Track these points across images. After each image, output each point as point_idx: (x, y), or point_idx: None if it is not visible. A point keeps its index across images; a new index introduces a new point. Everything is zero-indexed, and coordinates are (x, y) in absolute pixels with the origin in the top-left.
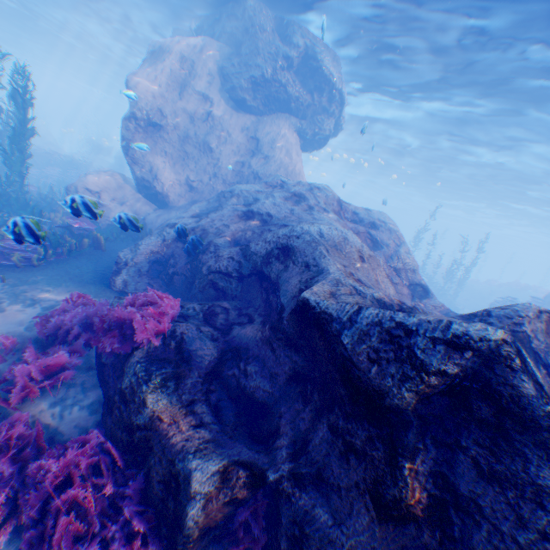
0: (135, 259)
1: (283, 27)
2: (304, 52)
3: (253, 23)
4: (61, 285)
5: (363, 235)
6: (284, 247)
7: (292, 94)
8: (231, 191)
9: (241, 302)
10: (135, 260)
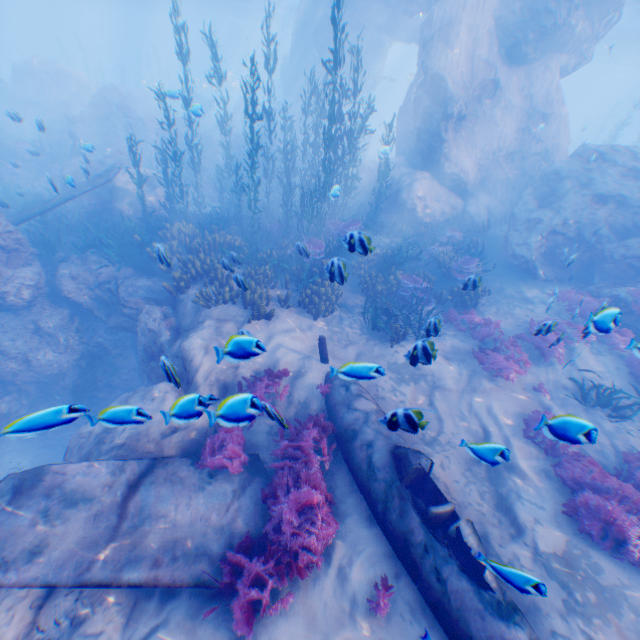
0: (532, 256)
1: None
2: None
3: None
4: (516, 286)
5: None
6: None
7: (575, 35)
8: (556, 174)
9: None
10: (533, 257)
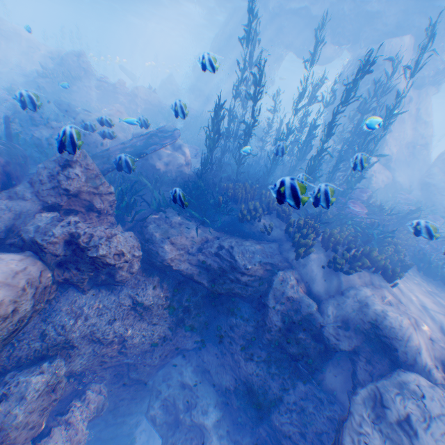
0: None
1: None
2: None
3: None
4: None
5: None
6: None
7: None
8: None
9: None
10: None
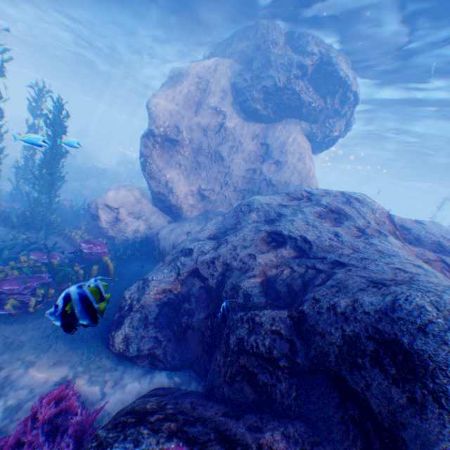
0: (142, 301)
1: (293, 40)
2: (317, 59)
3: (264, 39)
4: (48, 349)
5: (437, 263)
6: (390, 341)
7: (305, 100)
8: (249, 204)
9: (301, 425)
10: (142, 302)
